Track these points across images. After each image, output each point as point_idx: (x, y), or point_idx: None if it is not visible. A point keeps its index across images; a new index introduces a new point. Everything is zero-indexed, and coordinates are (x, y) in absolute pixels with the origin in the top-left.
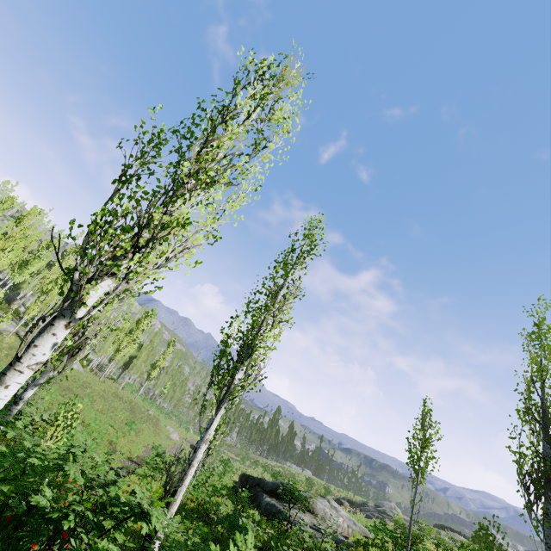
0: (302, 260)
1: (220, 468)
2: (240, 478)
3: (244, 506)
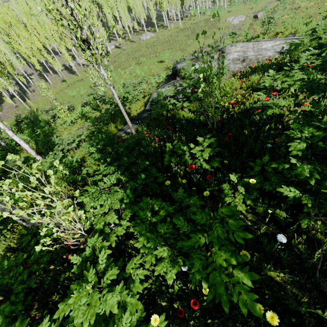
0: None
1: None
2: None
3: None
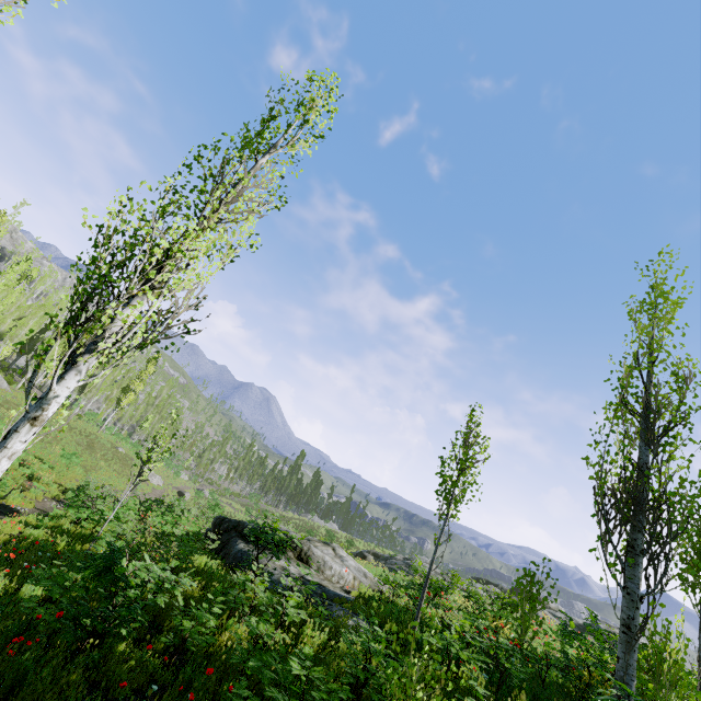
0: (292, 151)
1: (193, 512)
2: (214, 522)
3: (205, 555)
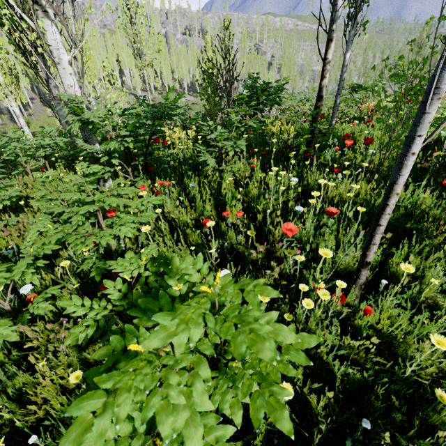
0: None
1: None
2: None
3: None
